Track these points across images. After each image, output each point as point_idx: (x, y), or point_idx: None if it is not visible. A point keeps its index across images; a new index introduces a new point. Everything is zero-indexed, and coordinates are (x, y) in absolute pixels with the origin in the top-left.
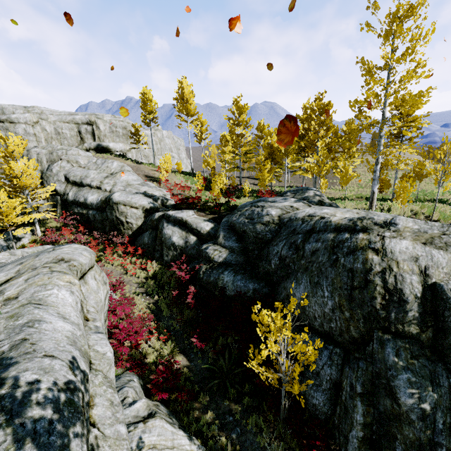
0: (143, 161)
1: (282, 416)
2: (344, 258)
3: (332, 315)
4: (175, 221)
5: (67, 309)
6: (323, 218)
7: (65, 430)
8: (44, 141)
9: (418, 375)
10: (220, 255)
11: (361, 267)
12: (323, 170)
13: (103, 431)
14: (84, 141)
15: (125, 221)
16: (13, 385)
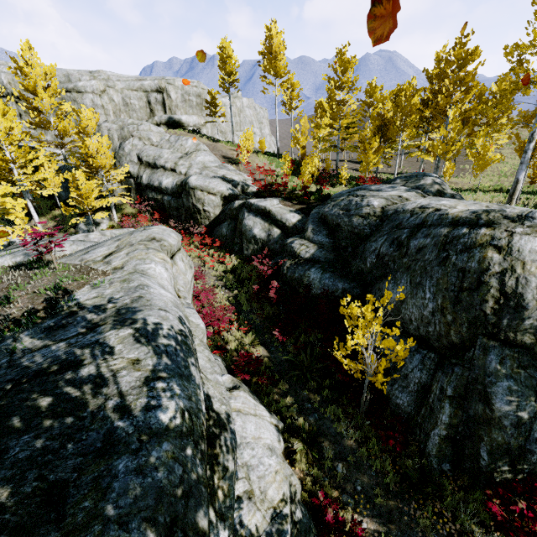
0: (219, 138)
1: (362, 409)
2: (457, 257)
3: (431, 318)
4: (257, 211)
5: (164, 282)
6: (438, 211)
7: (186, 358)
8: (112, 115)
9: (521, 385)
10: (307, 250)
11: (475, 266)
12: (450, 151)
13: (206, 375)
14: (154, 113)
15: (202, 209)
16: (144, 323)
